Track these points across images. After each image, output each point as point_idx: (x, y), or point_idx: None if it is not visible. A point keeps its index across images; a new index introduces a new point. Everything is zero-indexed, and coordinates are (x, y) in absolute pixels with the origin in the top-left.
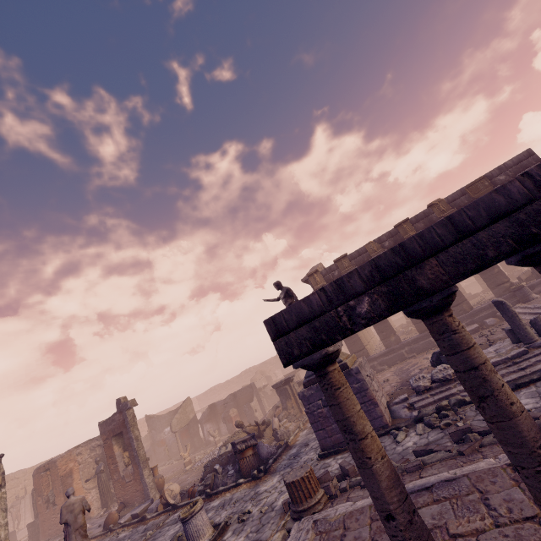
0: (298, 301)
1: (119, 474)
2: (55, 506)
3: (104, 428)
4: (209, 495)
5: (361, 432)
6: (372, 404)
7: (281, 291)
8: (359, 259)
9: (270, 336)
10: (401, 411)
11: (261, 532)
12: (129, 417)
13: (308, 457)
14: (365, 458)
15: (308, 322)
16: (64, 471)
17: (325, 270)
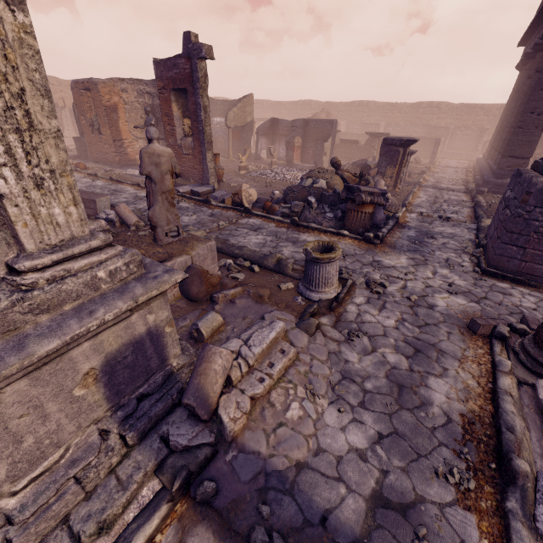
0: None
1: (176, 141)
2: (101, 135)
3: (161, 70)
4: (295, 224)
5: None
6: None
7: None
8: None
9: None
10: None
11: (431, 334)
12: (200, 72)
13: (450, 258)
14: None
15: None
16: (108, 102)
17: None
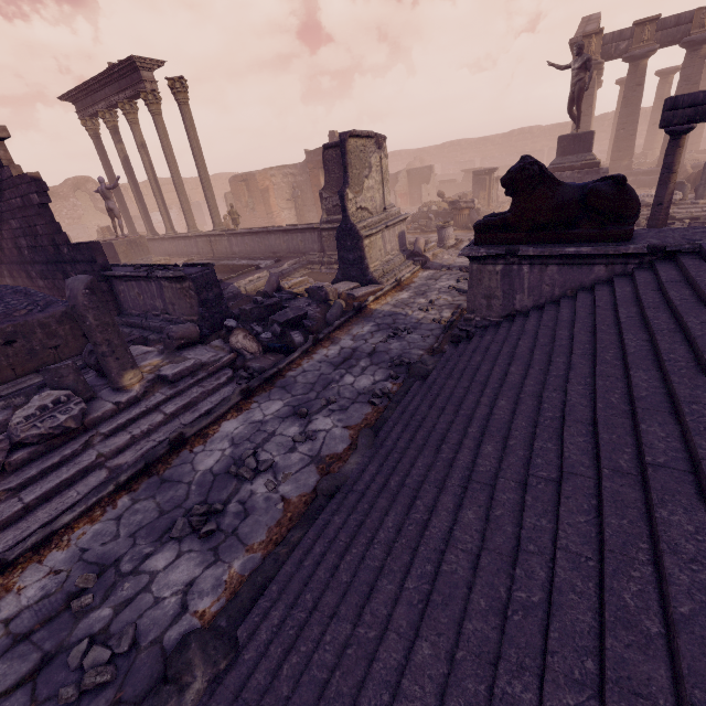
0: (700, 92)
1: None
2: (255, 213)
3: (311, 157)
4: (424, 232)
5: (675, 170)
6: None
7: (579, 58)
8: (670, 34)
9: (666, 108)
10: None
11: None
12: None
13: None
14: (668, 181)
15: (695, 107)
16: (262, 186)
17: (611, 35)
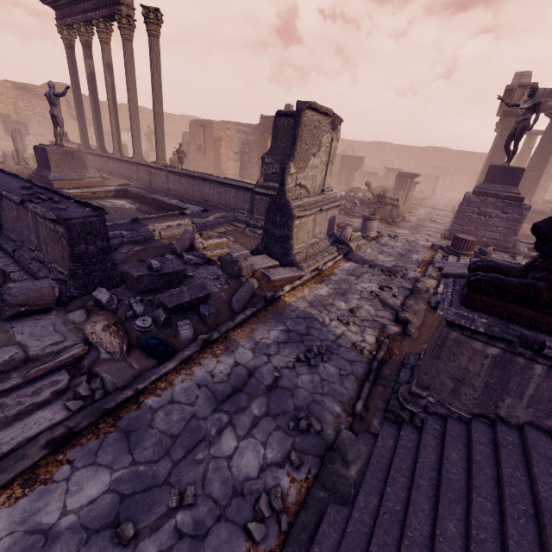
0: None
1: None
2: (205, 156)
3: (265, 122)
4: (347, 214)
5: None
6: (513, 233)
7: (530, 100)
8: None
9: None
10: (522, 248)
11: (415, 248)
12: None
13: (430, 234)
14: None
15: None
16: (217, 135)
17: (542, 91)
